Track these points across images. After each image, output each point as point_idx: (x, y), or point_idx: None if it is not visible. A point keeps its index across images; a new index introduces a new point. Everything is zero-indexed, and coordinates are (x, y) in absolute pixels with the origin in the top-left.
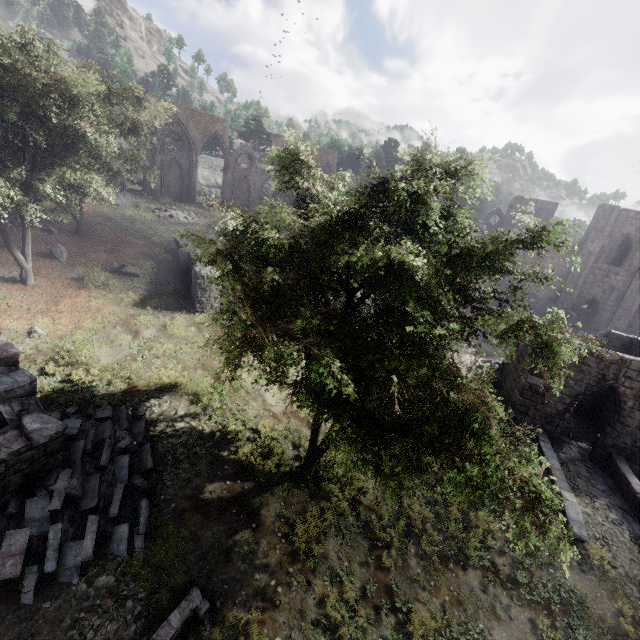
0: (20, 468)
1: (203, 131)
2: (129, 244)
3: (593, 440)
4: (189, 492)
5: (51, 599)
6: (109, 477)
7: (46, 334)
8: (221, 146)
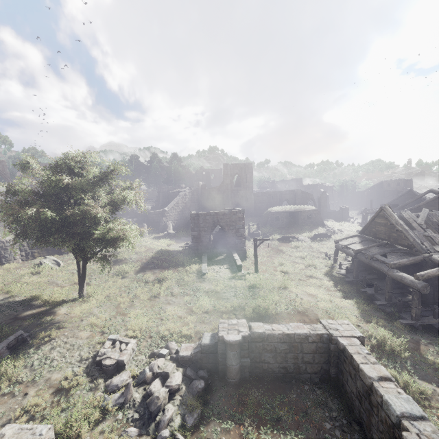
0: None
1: None
2: None
3: None
4: (12, 317)
5: None
6: None
7: None
8: (3, 177)
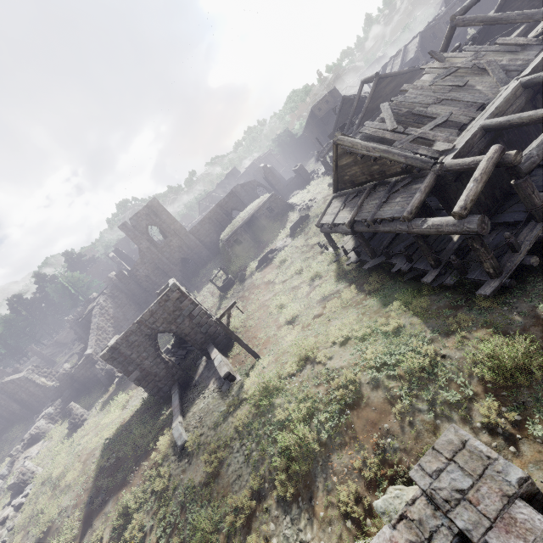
0: None
1: None
2: None
3: None
4: None
5: None
6: None
7: None
8: None
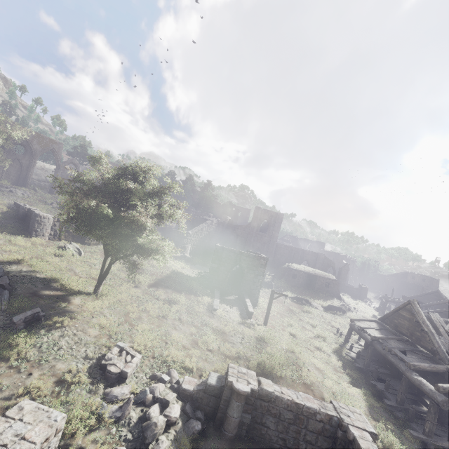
0: None
1: (44, 146)
2: None
3: None
4: (31, 292)
5: None
6: None
7: None
8: (56, 157)
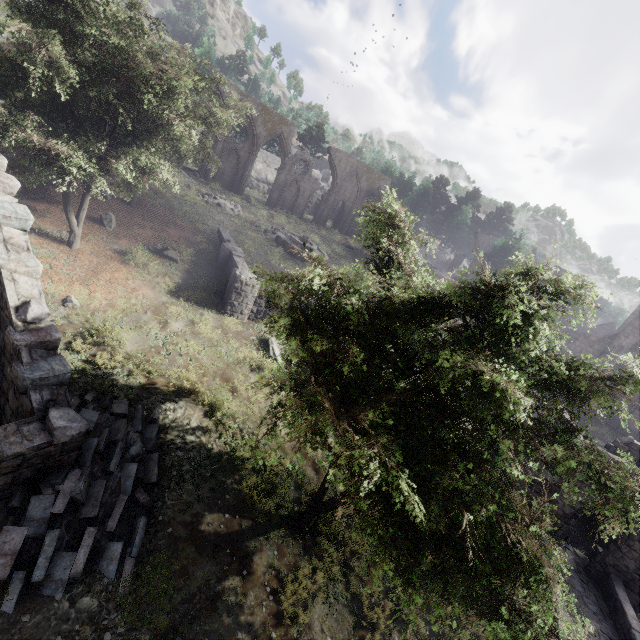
0: (34, 462)
1: (269, 129)
2: (174, 225)
3: (589, 548)
4: (187, 518)
5: (31, 612)
6: (114, 484)
7: (80, 305)
8: (282, 147)
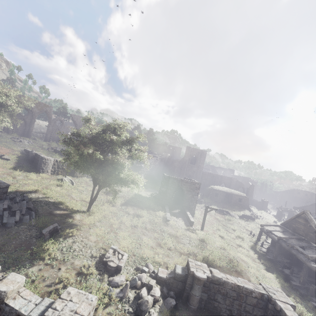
0: None
1: (40, 109)
2: (1, 149)
3: None
4: (48, 212)
5: (6, 229)
6: (19, 206)
7: None
8: (48, 116)
